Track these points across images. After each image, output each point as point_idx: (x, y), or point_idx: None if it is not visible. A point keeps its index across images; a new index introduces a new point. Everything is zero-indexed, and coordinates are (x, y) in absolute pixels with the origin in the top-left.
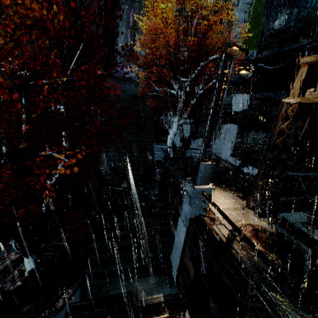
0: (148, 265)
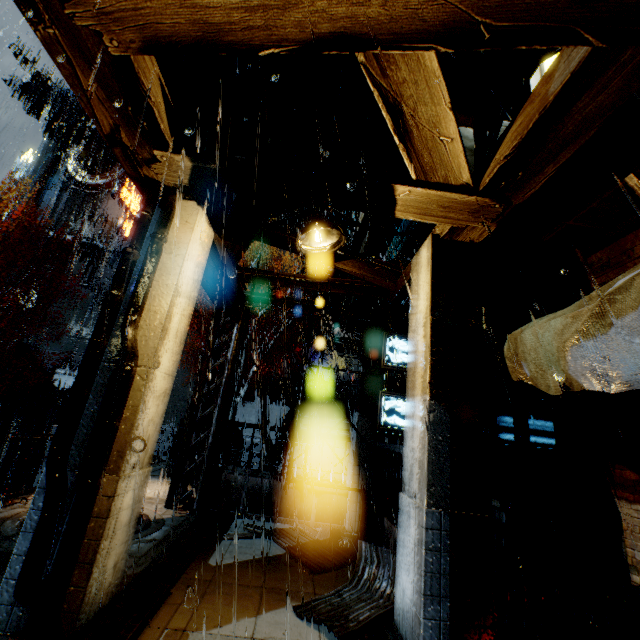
0: None
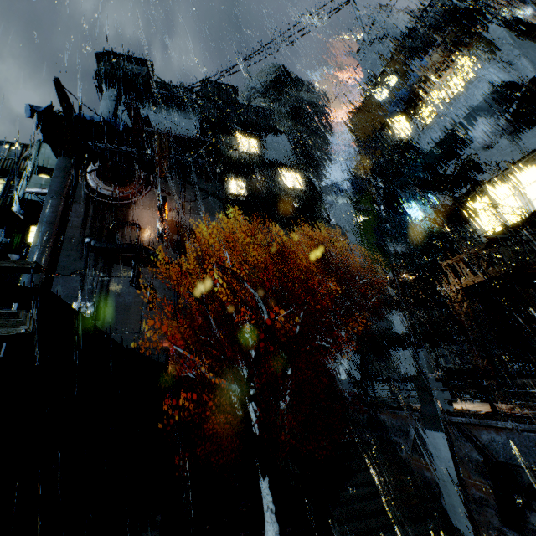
0: (426, 534)
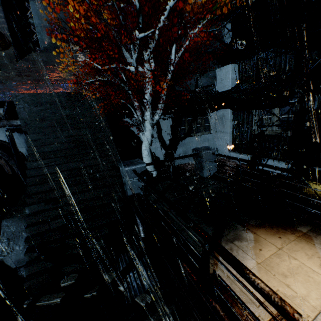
0: None
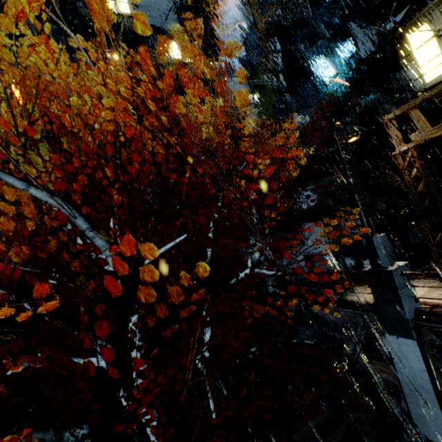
0: None
